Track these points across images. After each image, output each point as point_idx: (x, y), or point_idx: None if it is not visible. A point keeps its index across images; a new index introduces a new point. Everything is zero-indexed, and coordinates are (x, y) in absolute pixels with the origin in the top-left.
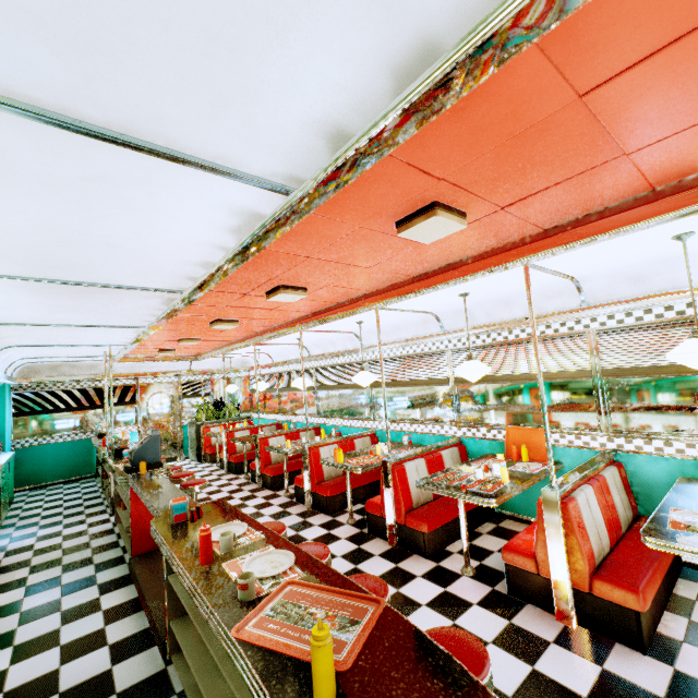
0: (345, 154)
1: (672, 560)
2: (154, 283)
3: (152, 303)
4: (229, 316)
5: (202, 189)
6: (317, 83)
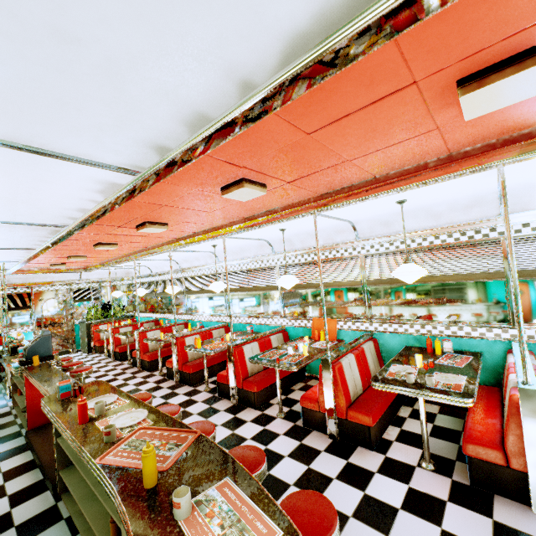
0: (164, 161)
1: (398, 395)
2: (40, 220)
3: (39, 233)
4: (109, 241)
5: (70, 169)
6: (139, 125)
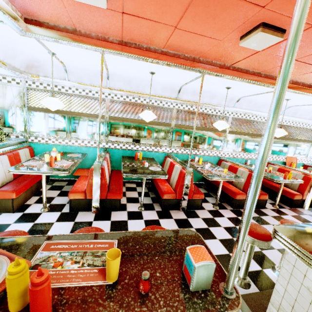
0: None
1: None
2: None
3: None
4: None
5: None
6: None
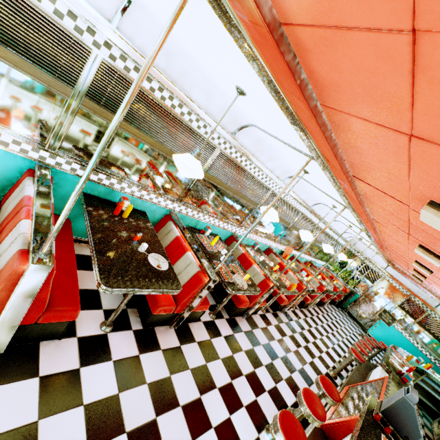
0: None
1: None
2: None
3: None
4: None
5: None
6: None
